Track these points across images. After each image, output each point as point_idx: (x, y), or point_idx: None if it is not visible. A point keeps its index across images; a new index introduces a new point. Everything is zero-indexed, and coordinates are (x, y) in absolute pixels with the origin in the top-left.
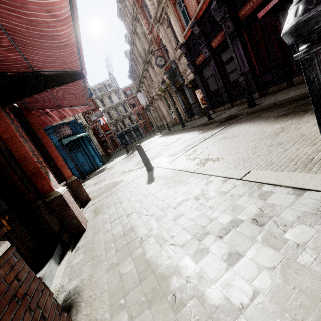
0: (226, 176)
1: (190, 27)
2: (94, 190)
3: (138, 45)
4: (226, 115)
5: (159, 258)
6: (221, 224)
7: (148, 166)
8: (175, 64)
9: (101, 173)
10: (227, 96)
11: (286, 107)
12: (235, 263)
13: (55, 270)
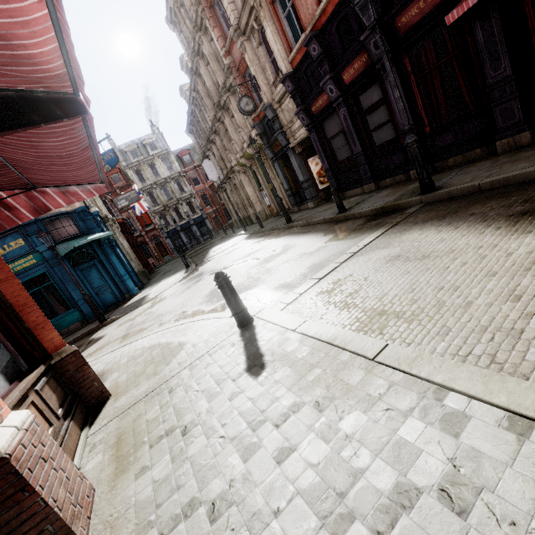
0: (516, 411)
1: (303, 45)
2: (119, 364)
3: (205, 77)
4: (376, 205)
5: None
6: None
7: (240, 317)
8: (273, 111)
9: (135, 310)
10: (369, 169)
11: (514, 196)
12: None
13: None
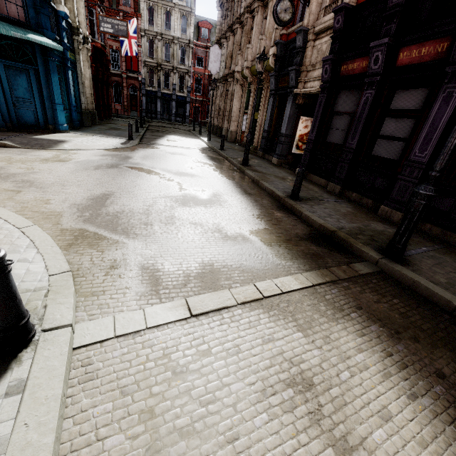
0: None
1: None
2: None
3: None
4: (329, 221)
5: None
6: None
7: None
8: (304, 40)
9: (35, 150)
10: (347, 171)
11: None
12: None
13: None
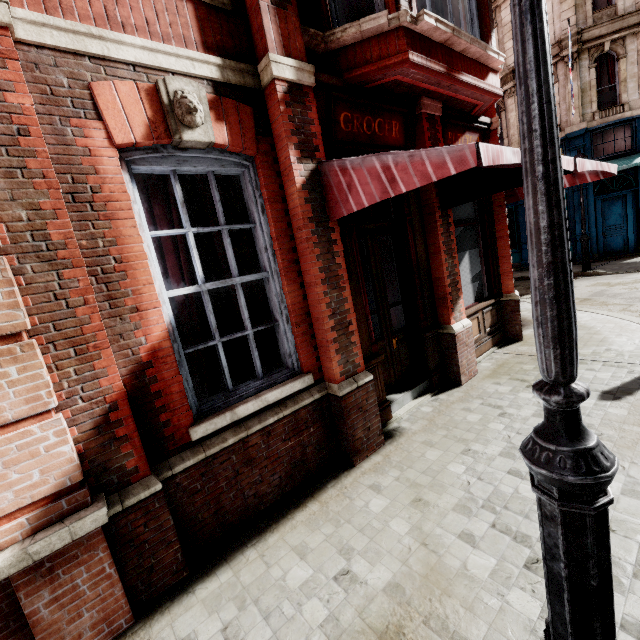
0: None
1: None
2: None
3: None
4: None
5: (449, 477)
6: (516, 525)
7: None
8: None
9: (629, 274)
10: None
11: None
12: (462, 540)
13: (408, 401)
